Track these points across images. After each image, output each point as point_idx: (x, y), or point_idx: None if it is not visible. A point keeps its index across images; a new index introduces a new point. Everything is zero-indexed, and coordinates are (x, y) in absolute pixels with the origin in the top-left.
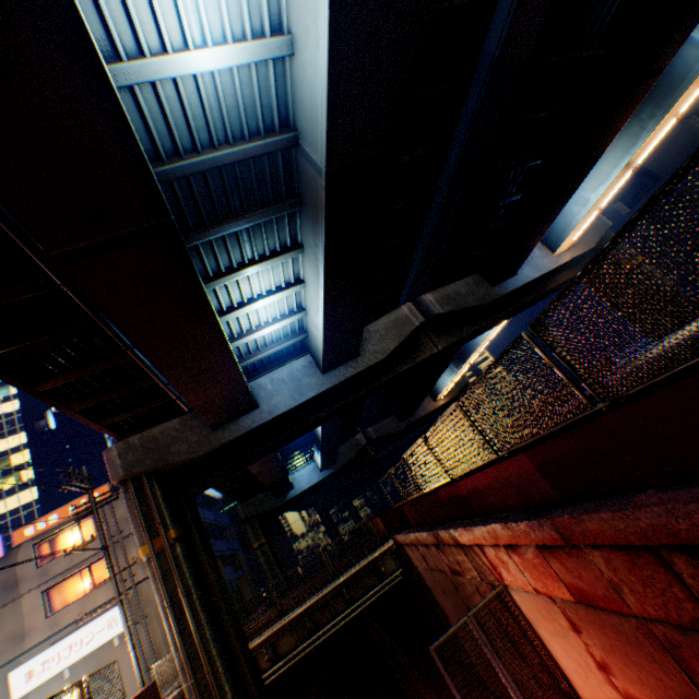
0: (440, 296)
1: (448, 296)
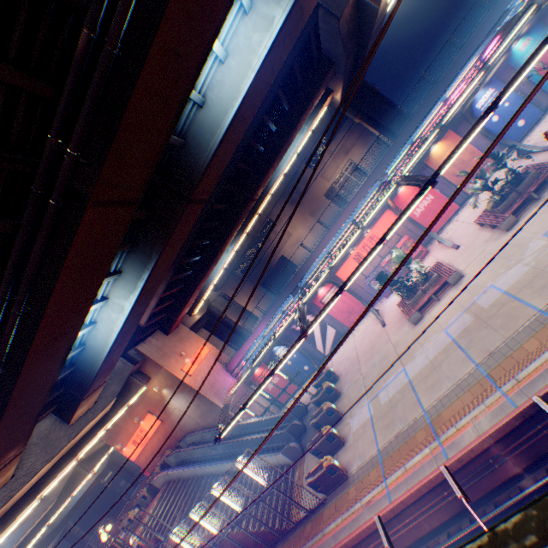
0: None
1: None
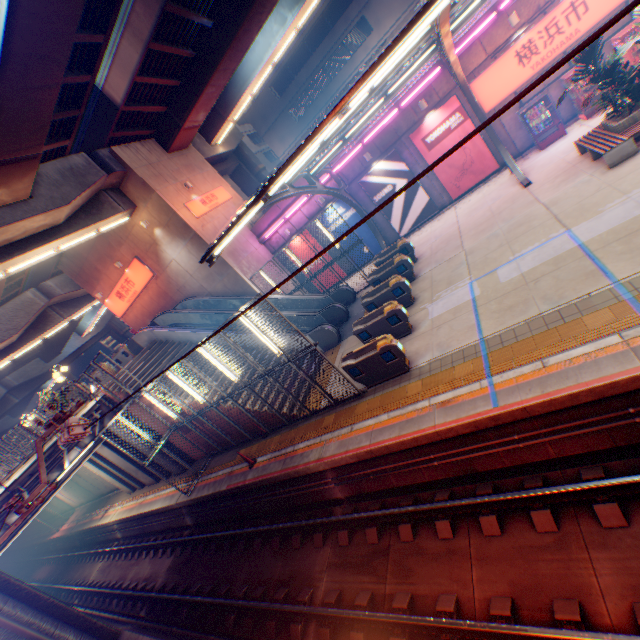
0: (18, 375)
1: (22, 374)
